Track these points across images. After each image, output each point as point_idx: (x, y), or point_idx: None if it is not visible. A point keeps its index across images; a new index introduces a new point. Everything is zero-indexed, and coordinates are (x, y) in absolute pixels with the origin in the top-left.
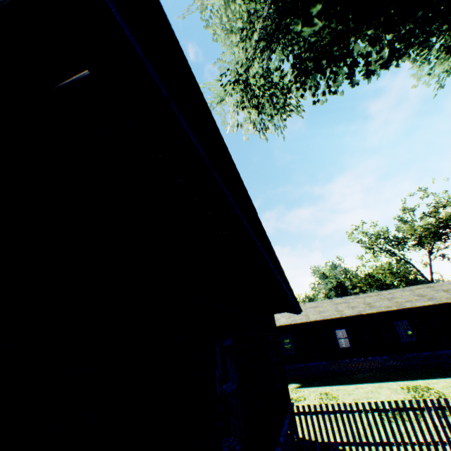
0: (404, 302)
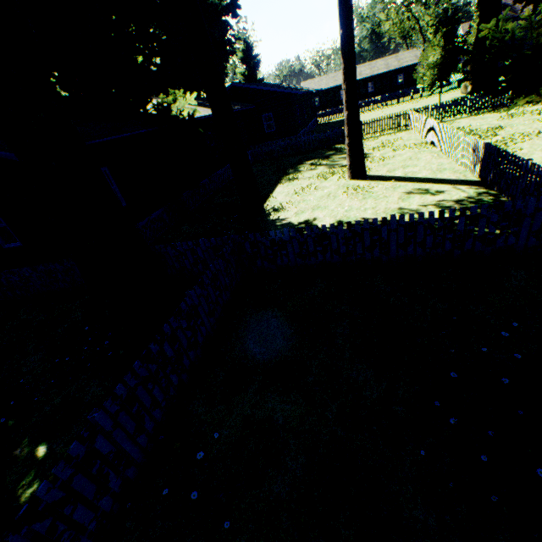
0: (375, 72)
